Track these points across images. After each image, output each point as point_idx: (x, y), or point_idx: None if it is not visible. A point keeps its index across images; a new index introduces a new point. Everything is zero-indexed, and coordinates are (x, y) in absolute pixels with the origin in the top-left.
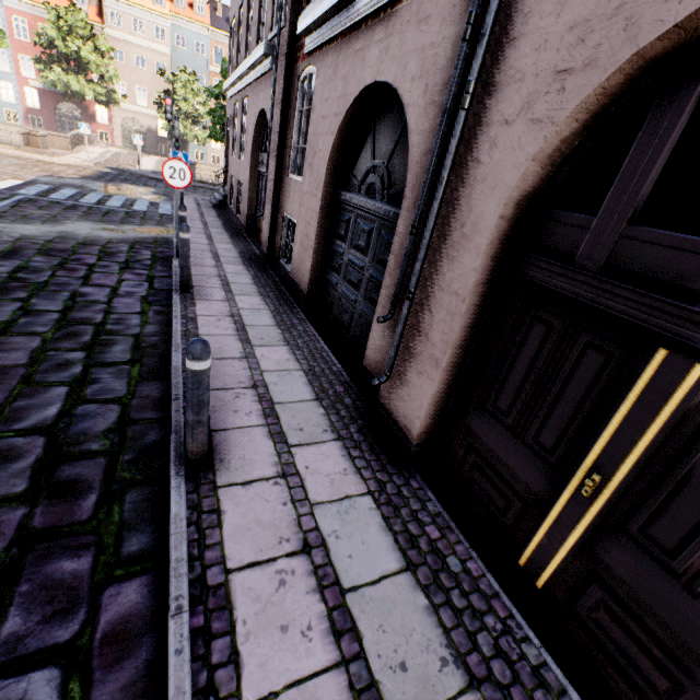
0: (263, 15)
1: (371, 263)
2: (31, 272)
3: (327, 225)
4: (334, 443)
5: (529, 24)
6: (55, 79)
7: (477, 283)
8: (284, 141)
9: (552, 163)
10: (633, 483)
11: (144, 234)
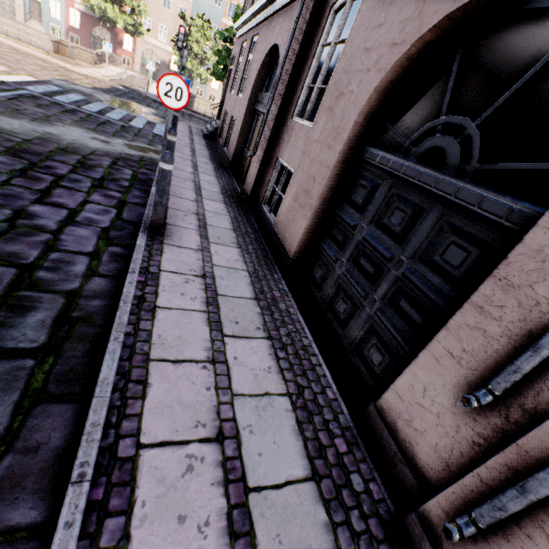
0: None
1: (409, 257)
2: None
3: (336, 185)
4: None
5: None
6: (94, 4)
7: None
8: (296, 79)
9: None
10: None
11: (132, 151)
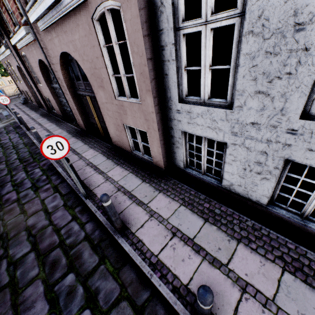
0: None
1: None
2: None
3: (55, 95)
4: (73, 138)
5: (50, 56)
6: None
7: (72, 97)
8: (30, 75)
9: (67, 75)
10: (97, 114)
11: (5, 124)
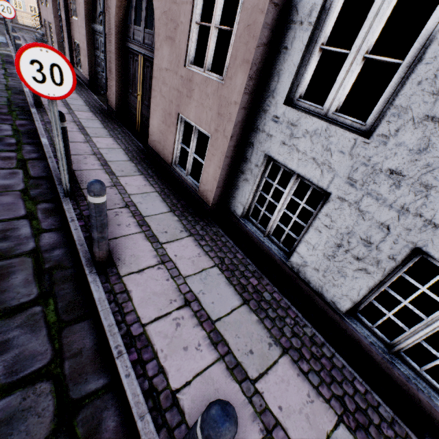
0: None
1: None
2: None
3: (92, 43)
4: (90, 113)
5: None
6: None
7: (117, 49)
8: None
9: (124, 9)
10: (143, 91)
11: None
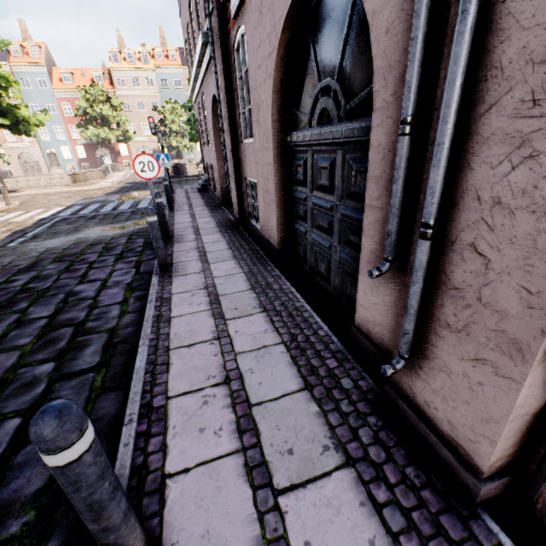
0: (200, 19)
1: (340, 200)
2: (40, 281)
3: (284, 175)
4: (342, 474)
5: None
6: (90, 134)
7: None
8: (233, 113)
9: None
10: None
11: (142, 225)
